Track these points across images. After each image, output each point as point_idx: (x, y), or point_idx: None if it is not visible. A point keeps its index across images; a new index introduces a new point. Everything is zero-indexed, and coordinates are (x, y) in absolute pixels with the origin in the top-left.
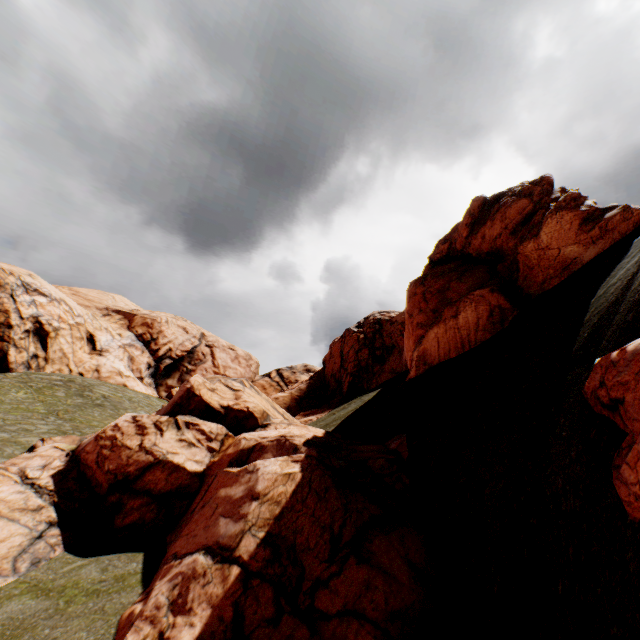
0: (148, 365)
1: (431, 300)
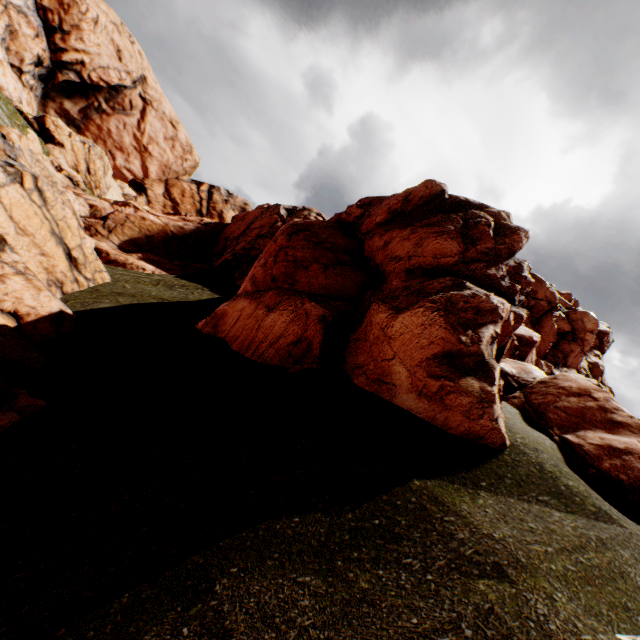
0: (38, 60)
1: (280, 264)
